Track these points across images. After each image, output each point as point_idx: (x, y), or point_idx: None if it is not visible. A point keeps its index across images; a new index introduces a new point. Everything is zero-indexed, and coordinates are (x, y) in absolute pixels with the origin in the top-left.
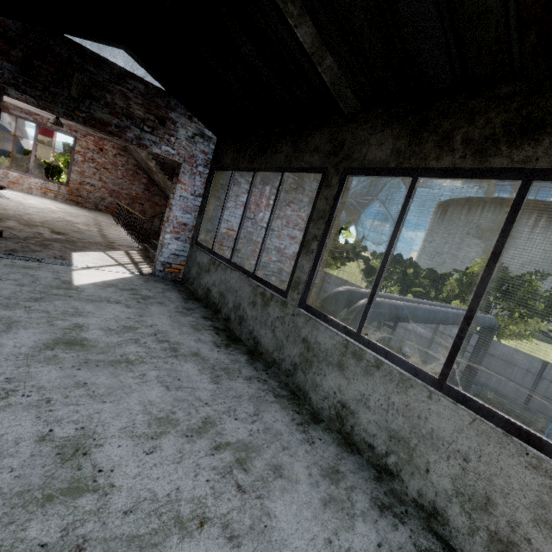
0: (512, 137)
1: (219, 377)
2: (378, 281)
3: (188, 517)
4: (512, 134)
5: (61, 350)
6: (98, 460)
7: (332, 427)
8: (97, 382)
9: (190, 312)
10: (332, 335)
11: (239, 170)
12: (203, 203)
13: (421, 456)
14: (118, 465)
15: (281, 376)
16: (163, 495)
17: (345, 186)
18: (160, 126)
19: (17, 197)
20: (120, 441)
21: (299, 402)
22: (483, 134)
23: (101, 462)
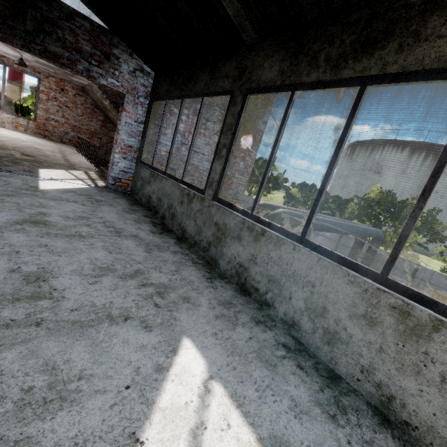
0: (356, 53)
1: (151, 249)
2: (265, 173)
3: (117, 316)
4: (356, 51)
5: (28, 226)
6: (54, 284)
7: (233, 281)
8: (56, 245)
9: (134, 212)
10: (234, 217)
11: (171, 98)
12: (145, 128)
13: (287, 289)
14: (68, 288)
15: (200, 252)
16: (100, 304)
17: (246, 104)
18: (106, 60)
19: None
20: (71, 276)
21: (211, 267)
22: (338, 52)
23: (56, 286)
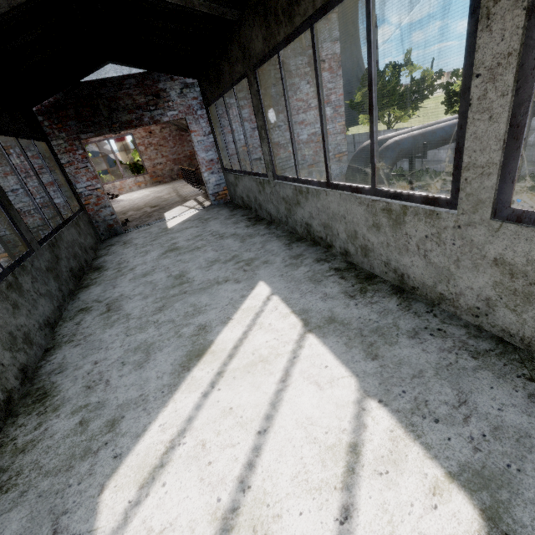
0: None
1: (245, 239)
2: (291, 139)
3: (221, 281)
4: None
5: (169, 253)
6: (188, 276)
7: (308, 240)
8: (185, 258)
9: (233, 216)
10: (290, 187)
11: (216, 100)
12: (214, 137)
13: (334, 229)
14: (196, 276)
15: (285, 227)
16: (212, 279)
17: (259, 80)
18: (158, 100)
19: (127, 197)
20: (196, 271)
21: (292, 235)
22: (286, 2)
23: (189, 277)
